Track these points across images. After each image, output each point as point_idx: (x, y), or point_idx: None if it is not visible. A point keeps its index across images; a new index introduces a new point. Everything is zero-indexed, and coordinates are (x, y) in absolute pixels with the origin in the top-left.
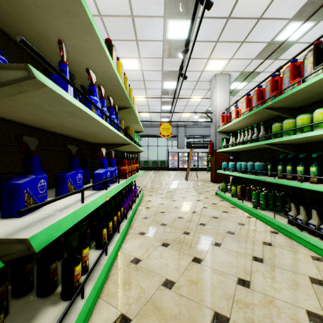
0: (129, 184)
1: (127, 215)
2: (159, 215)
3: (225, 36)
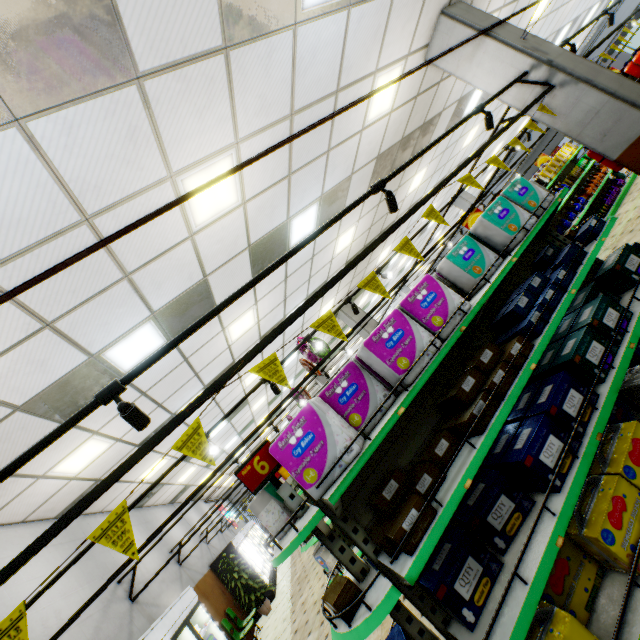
0: (618, 177)
1: (613, 203)
2: (639, 185)
3: (561, 1)
